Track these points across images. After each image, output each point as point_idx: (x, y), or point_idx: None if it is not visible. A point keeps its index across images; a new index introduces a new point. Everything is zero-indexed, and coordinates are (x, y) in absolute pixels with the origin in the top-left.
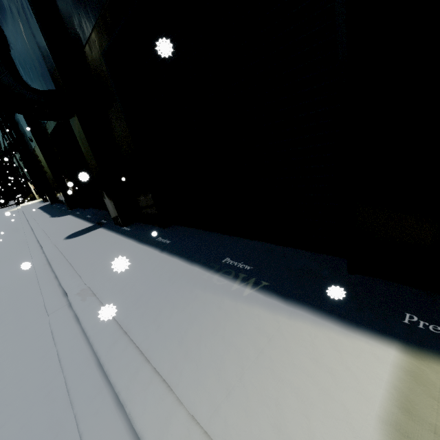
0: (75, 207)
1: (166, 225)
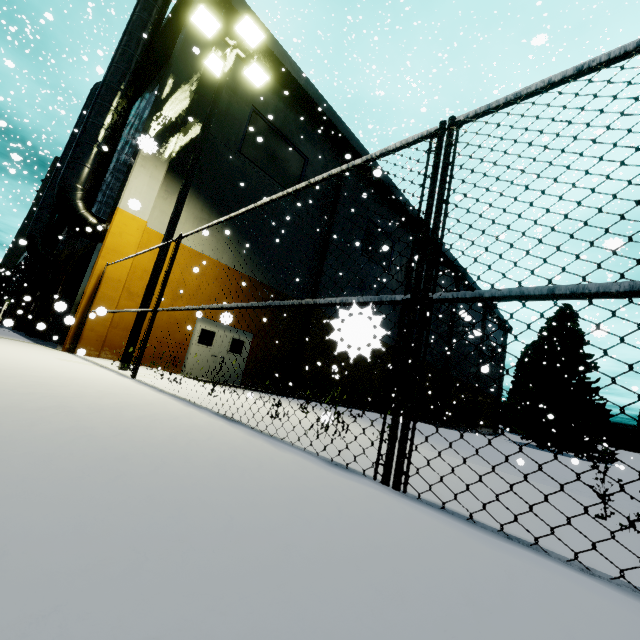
0: (20, 330)
1: (47, 339)
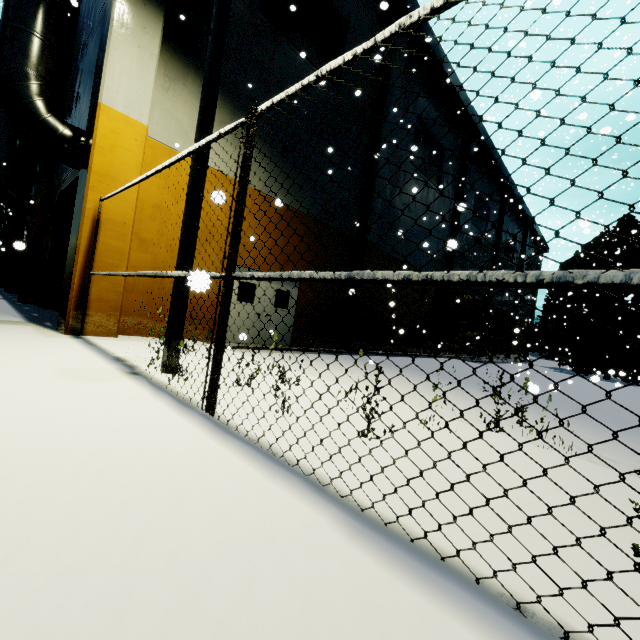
0: (13, 292)
1: (44, 306)
